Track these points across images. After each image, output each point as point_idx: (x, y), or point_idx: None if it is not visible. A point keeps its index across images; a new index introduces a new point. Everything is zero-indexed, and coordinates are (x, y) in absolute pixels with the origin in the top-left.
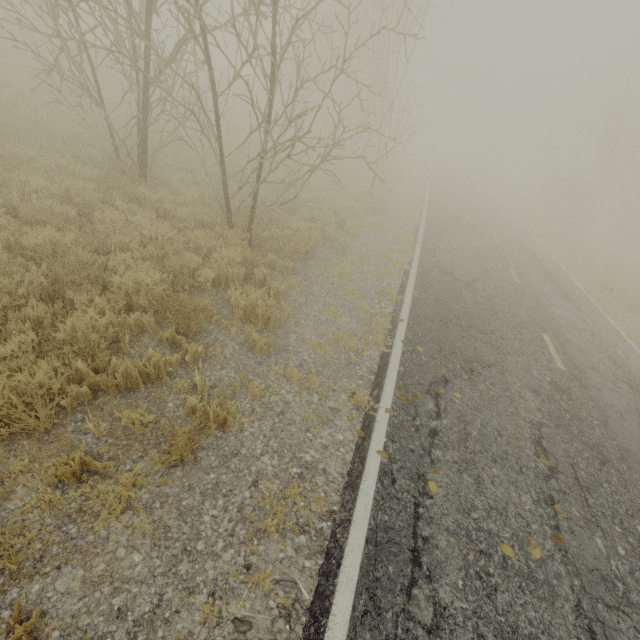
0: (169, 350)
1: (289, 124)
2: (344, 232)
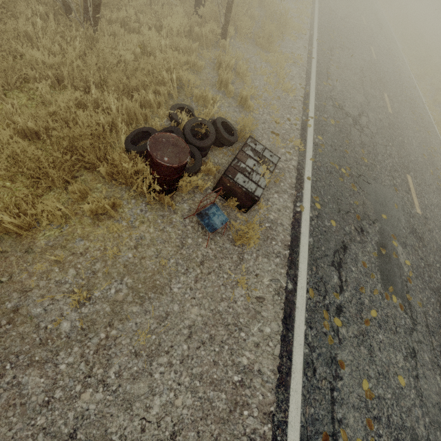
0: None
1: None
2: None
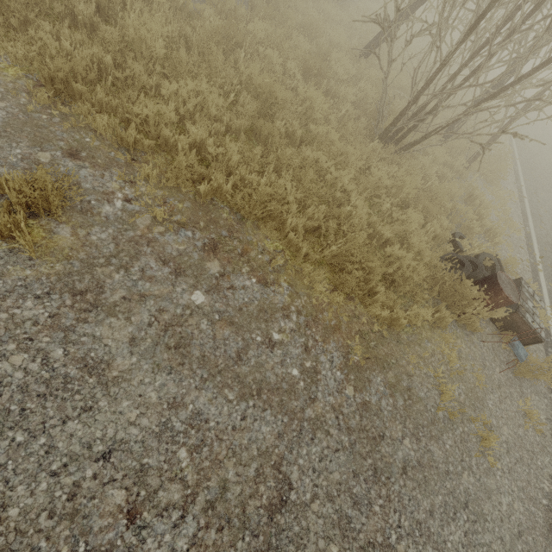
0: None
1: None
2: None
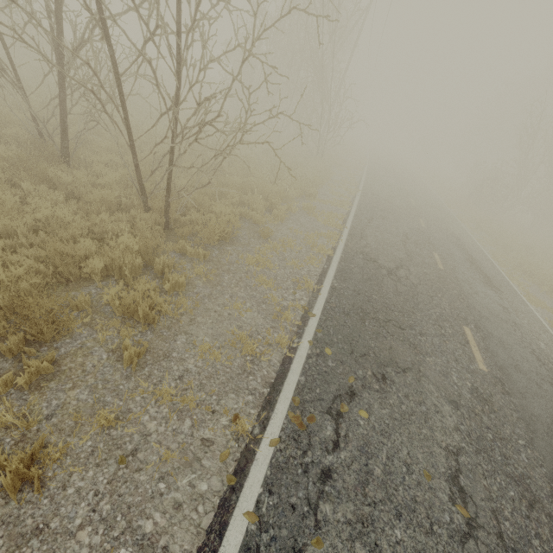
0: (10, 364)
1: (198, 107)
2: (272, 216)
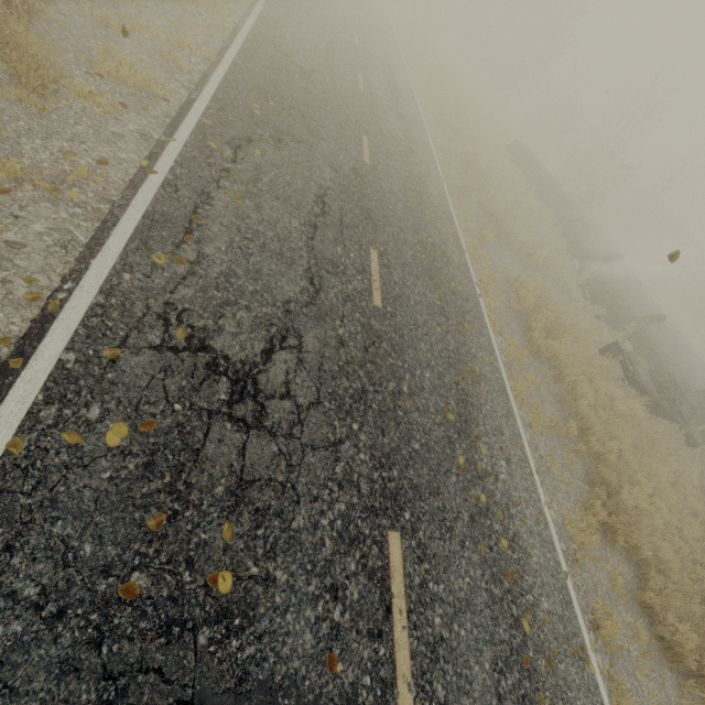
0: None
1: None
2: None
